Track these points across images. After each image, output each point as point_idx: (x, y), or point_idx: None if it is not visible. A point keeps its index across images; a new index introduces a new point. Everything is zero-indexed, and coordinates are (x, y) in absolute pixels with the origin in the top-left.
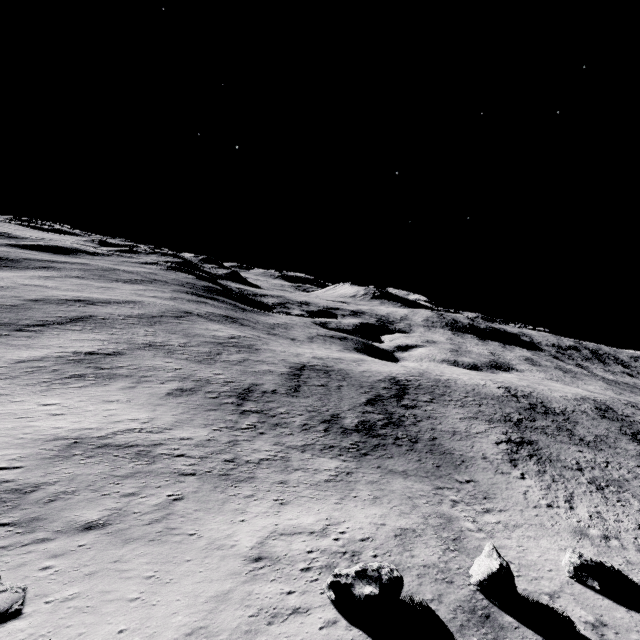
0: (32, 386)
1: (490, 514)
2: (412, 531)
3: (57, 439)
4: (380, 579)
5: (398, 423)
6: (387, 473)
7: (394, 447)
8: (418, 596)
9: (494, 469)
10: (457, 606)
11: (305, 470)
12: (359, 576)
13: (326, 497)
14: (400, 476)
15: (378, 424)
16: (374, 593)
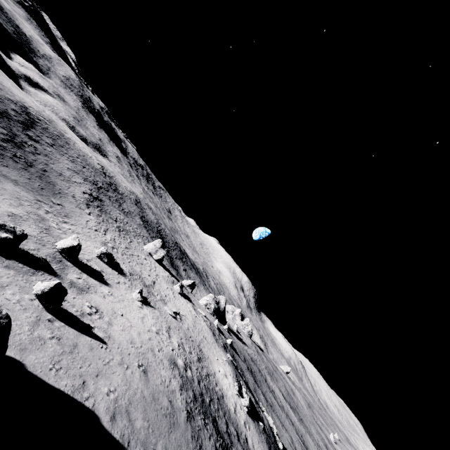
0: None
1: (66, 224)
2: (20, 217)
3: None
4: (15, 232)
5: (20, 145)
6: (1, 176)
7: (11, 161)
8: (27, 246)
9: (77, 205)
10: (47, 255)
11: None
12: None
13: None
14: (12, 182)
15: (0, 136)
16: (10, 238)
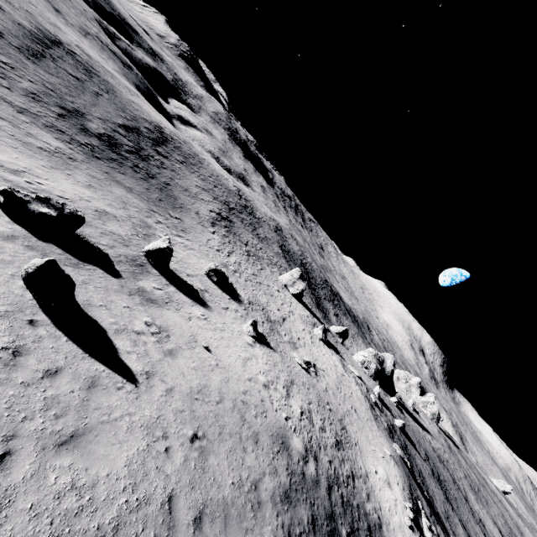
0: None
1: (180, 238)
2: (114, 216)
3: None
4: (62, 210)
5: (144, 158)
6: (113, 181)
7: (130, 170)
8: (95, 239)
9: (199, 221)
10: (123, 255)
11: (15, 126)
12: (40, 200)
13: (33, 157)
14: (124, 189)
15: (125, 147)
16: (51, 214)
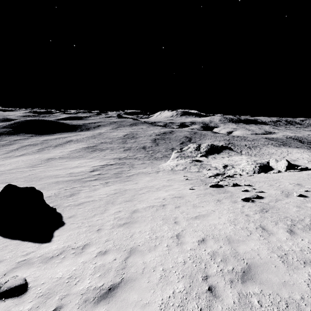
0: (253, 150)
1: None
2: None
3: (310, 152)
4: None
5: None
6: None
7: None
8: None
9: None
10: None
11: None
12: None
13: None
14: None
15: None
16: None
